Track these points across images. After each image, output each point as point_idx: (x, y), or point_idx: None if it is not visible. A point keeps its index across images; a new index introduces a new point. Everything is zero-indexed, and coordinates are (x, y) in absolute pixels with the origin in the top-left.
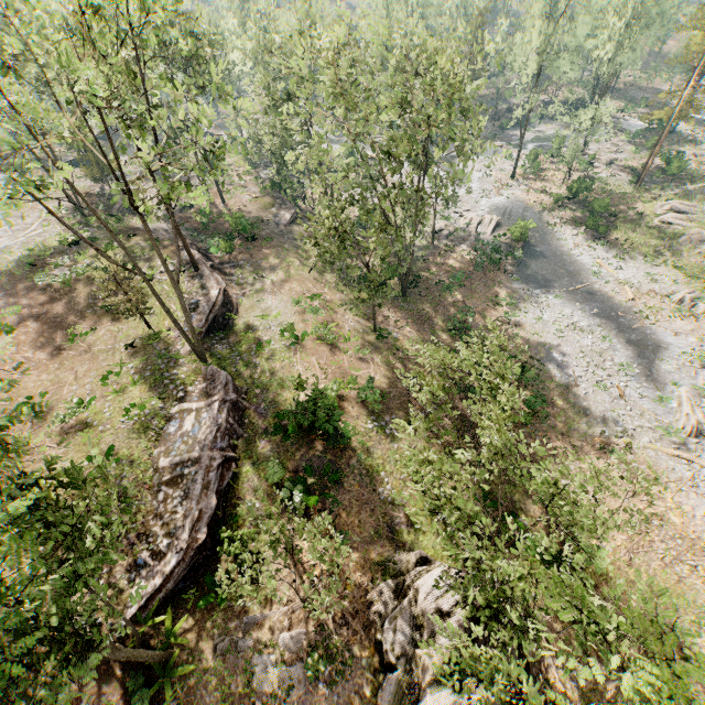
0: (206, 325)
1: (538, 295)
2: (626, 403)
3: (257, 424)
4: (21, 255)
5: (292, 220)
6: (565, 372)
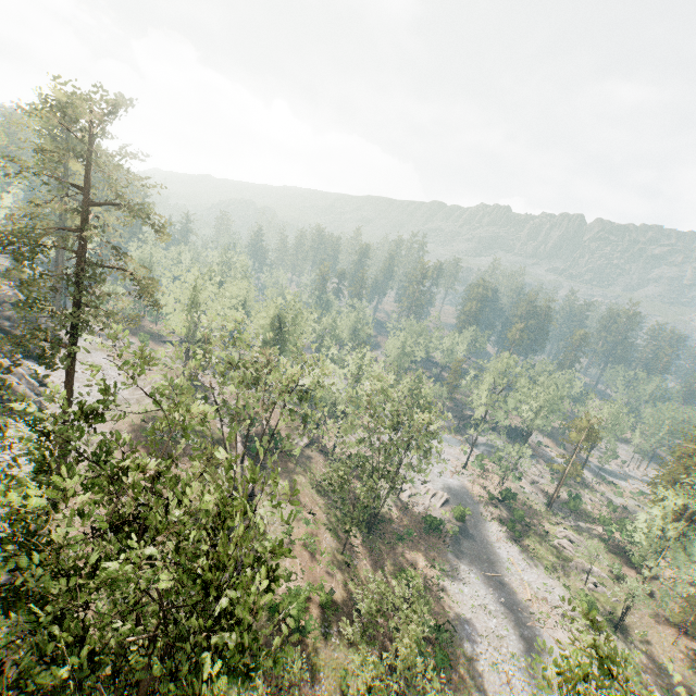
0: None
1: (463, 570)
2: (511, 690)
3: None
4: (136, 409)
5: (307, 444)
6: (471, 644)
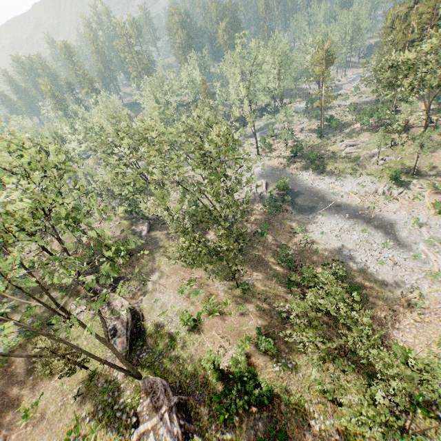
0: (128, 343)
1: (312, 218)
2: (400, 267)
3: (200, 412)
4: None
5: (148, 230)
6: (357, 261)
